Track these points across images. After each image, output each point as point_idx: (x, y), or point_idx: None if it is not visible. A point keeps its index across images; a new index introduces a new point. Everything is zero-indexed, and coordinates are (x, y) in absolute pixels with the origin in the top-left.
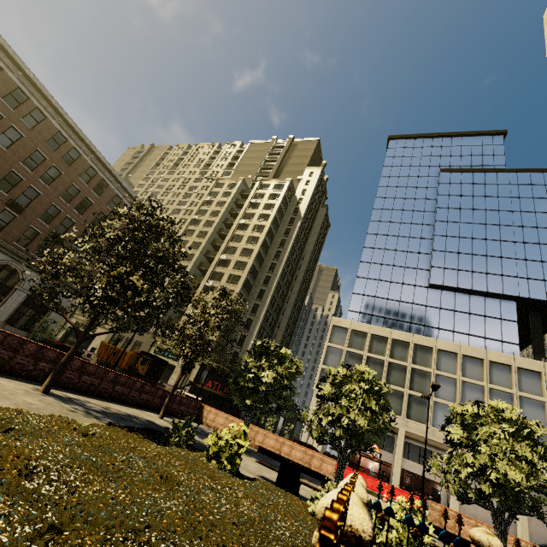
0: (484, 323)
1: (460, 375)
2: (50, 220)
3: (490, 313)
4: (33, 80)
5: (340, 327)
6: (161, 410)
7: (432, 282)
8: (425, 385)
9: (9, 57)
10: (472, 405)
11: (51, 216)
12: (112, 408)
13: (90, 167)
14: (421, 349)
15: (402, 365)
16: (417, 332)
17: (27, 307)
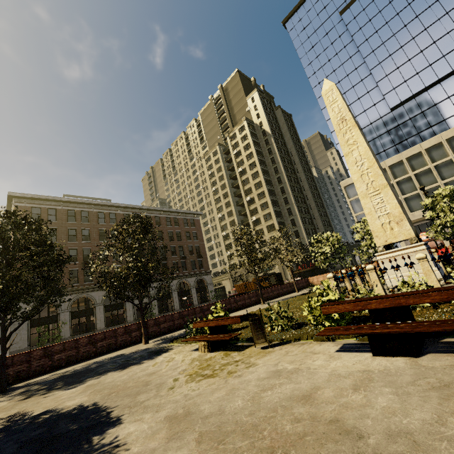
0: (451, 103)
1: (452, 155)
2: (175, 253)
3: (451, 92)
4: (125, 206)
5: (349, 185)
6: (294, 291)
7: (392, 106)
8: (430, 178)
9: (113, 206)
10: (428, 199)
11: (174, 251)
12: (281, 298)
13: (166, 218)
14: (413, 158)
15: (406, 177)
16: (404, 148)
17: (199, 293)
